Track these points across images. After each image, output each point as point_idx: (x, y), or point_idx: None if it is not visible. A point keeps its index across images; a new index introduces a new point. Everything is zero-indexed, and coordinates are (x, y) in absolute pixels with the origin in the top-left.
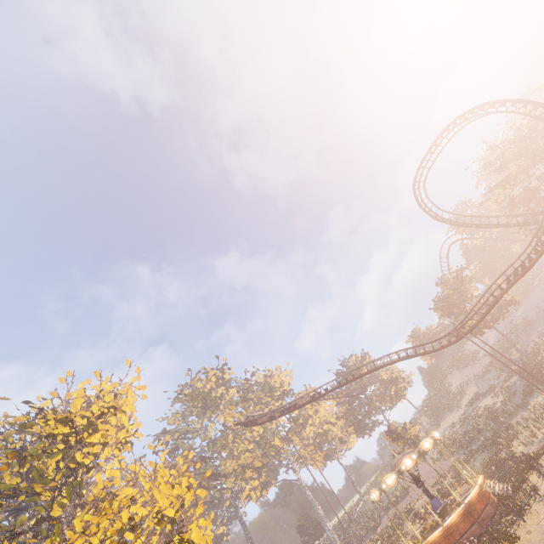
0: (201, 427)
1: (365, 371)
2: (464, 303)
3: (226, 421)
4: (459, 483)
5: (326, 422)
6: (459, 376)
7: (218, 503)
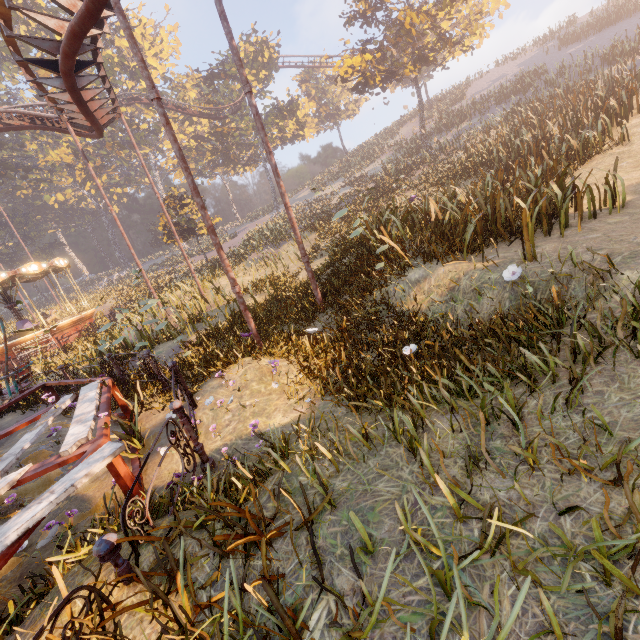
0: (18, 89)
1: (250, 77)
2: None
3: (49, 91)
4: (160, 288)
5: (197, 137)
6: (410, 129)
7: (55, 190)
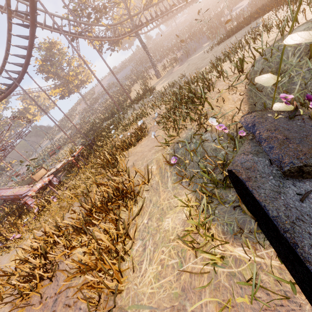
0: None
1: None
2: (58, 72)
3: None
4: None
5: None
6: (81, 106)
7: None
